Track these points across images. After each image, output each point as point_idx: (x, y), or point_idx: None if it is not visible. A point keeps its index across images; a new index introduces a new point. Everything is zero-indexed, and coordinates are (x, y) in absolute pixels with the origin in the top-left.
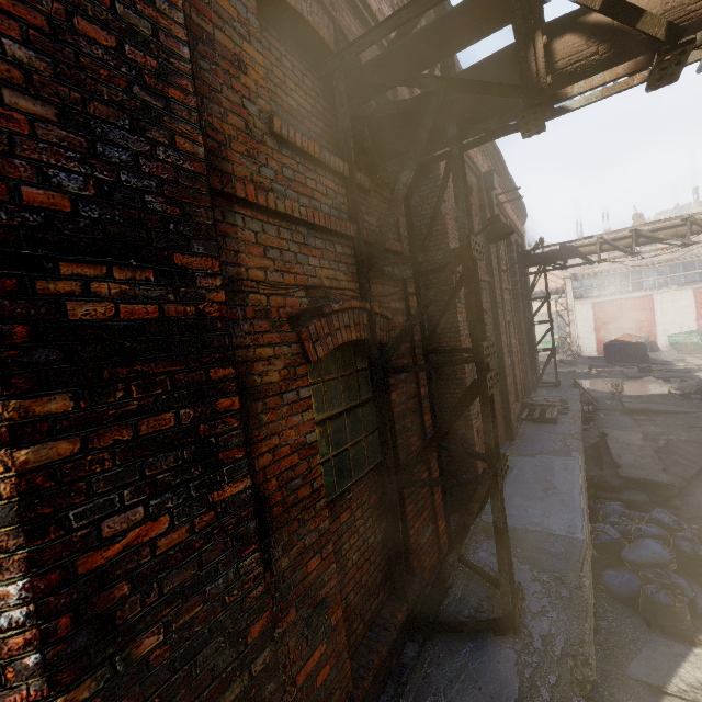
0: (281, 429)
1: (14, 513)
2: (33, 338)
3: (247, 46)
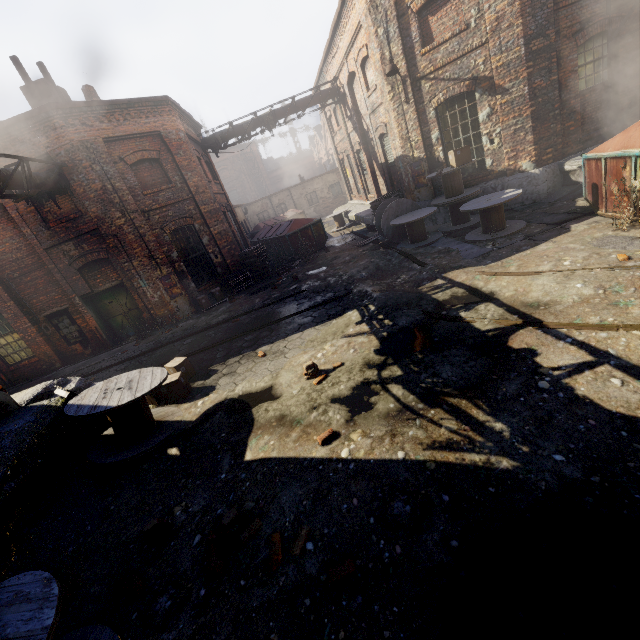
0: (566, 67)
1: (527, 79)
2: (529, 55)
3: None
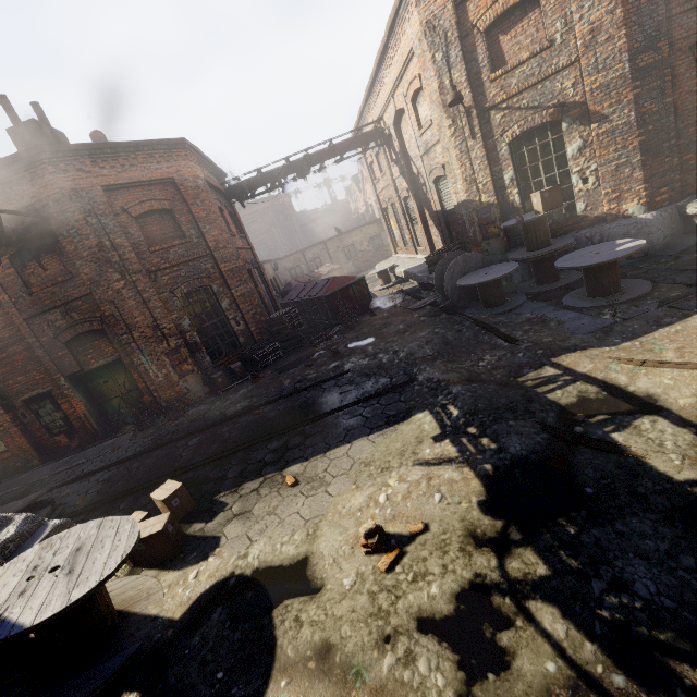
0: (682, 87)
1: (633, 102)
2: (635, 72)
3: None
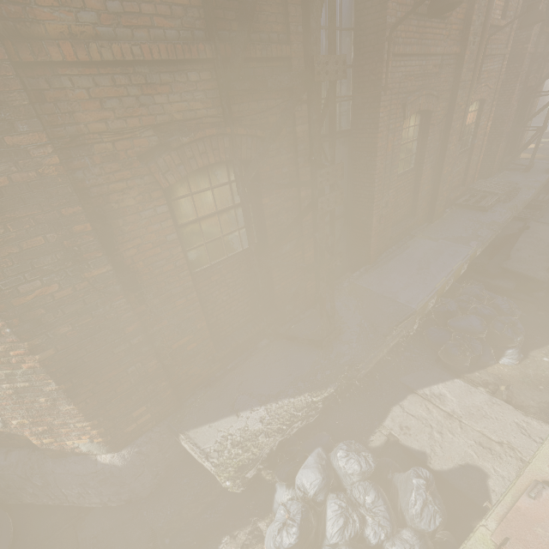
0: (142, 234)
1: None
2: None
3: None
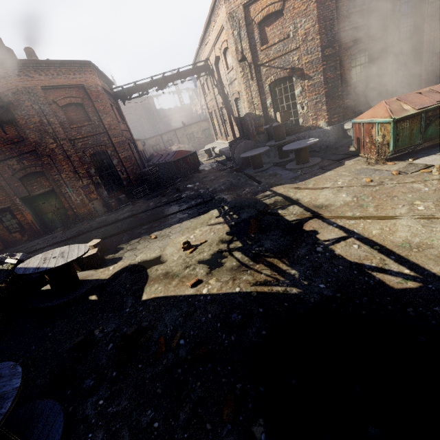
0: (345, 67)
1: (322, 71)
2: (323, 57)
3: (345, 0)
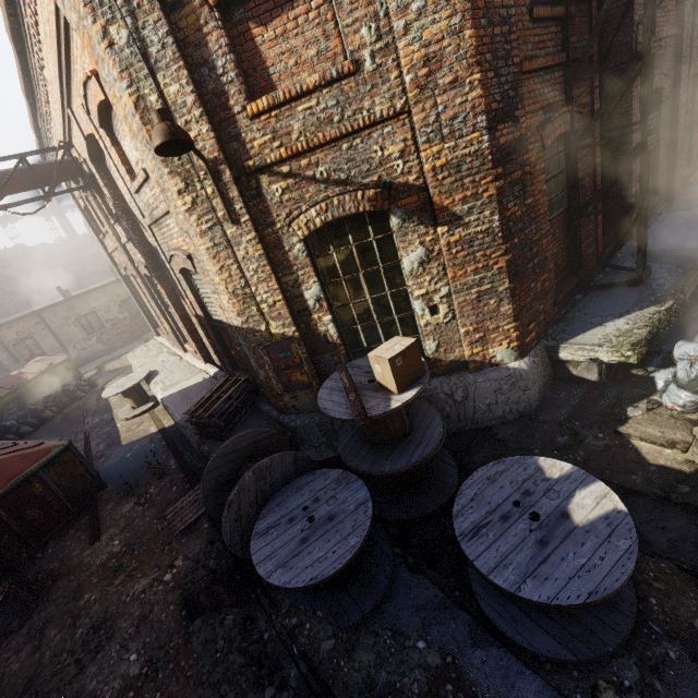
0: (535, 183)
1: (496, 199)
2: (496, 151)
3: None
